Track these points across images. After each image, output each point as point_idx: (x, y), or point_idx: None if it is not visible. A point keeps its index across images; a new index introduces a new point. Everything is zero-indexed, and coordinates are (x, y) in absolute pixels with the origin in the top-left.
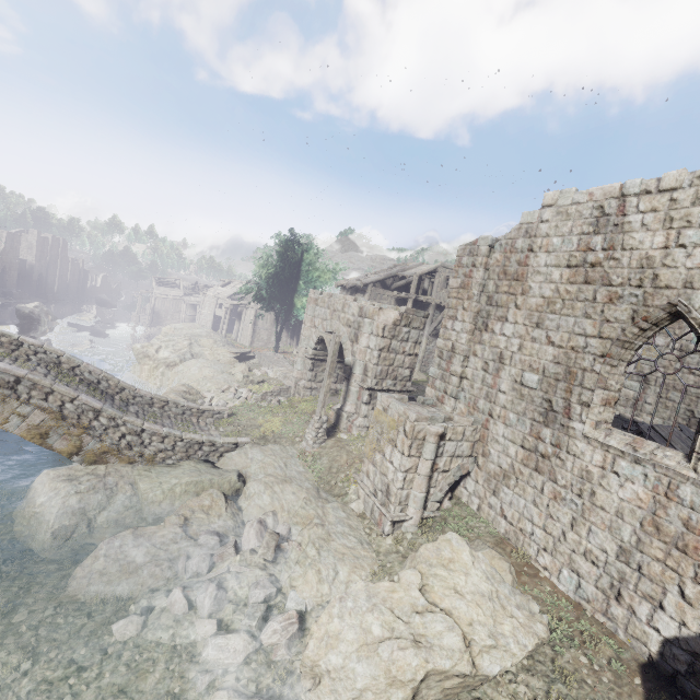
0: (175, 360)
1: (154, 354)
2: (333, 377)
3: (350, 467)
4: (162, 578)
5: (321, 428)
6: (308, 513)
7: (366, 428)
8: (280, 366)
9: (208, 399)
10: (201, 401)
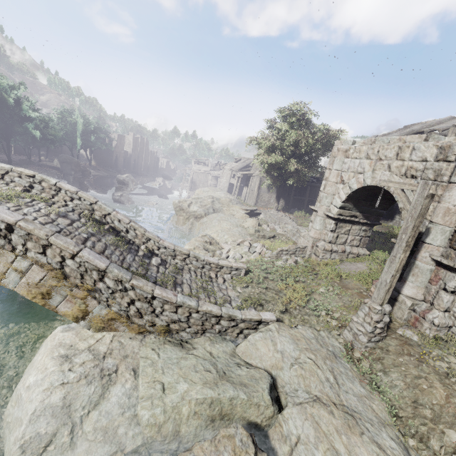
0: (201, 213)
1: (187, 208)
2: (355, 240)
3: None
4: None
5: (379, 321)
6: None
7: (447, 327)
8: (285, 223)
9: (225, 251)
10: (219, 252)
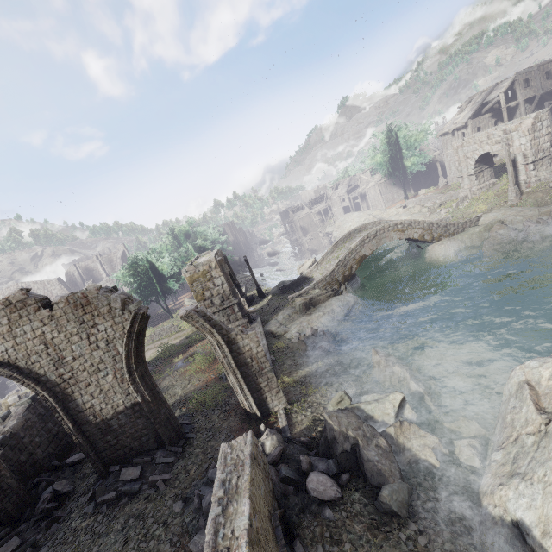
0: None
1: None
2: (488, 178)
3: (547, 194)
4: (510, 242)
5: (516, 191)
6: (546, 211)
7: (539, 181)
8: (436, 197)
9: None
10: None
